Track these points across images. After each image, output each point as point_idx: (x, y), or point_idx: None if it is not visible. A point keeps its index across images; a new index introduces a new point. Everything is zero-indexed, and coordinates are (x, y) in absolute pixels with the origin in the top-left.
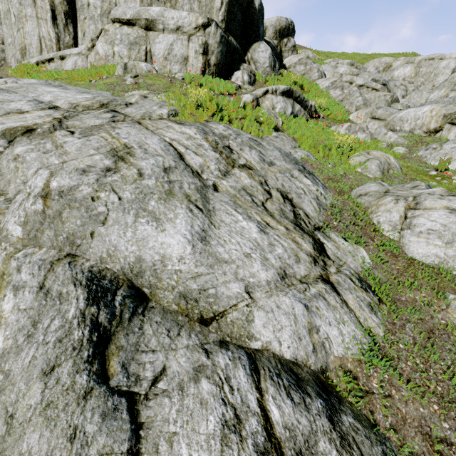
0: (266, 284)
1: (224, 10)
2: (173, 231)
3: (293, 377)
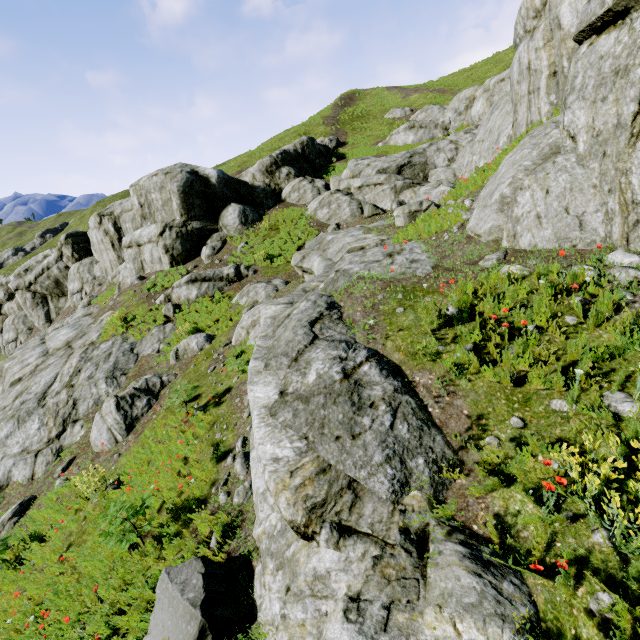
0: (13, 454)
1: (179, 209)
2: None
3: None
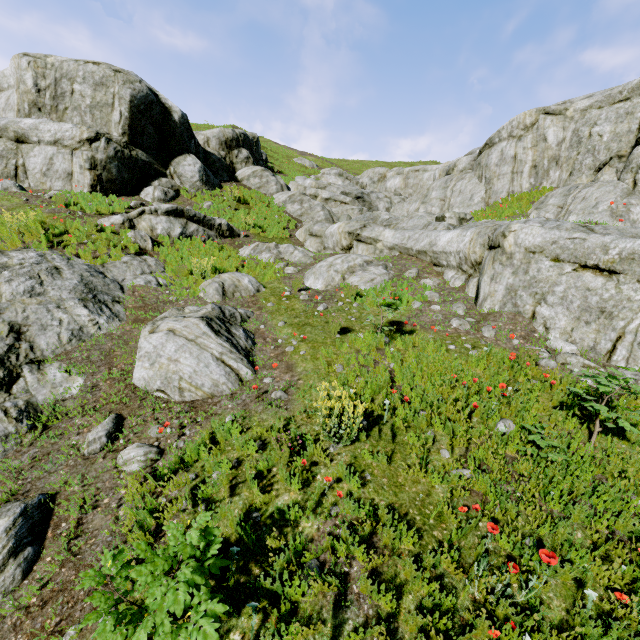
0: None
1: (124, 123)
2: None
3: None
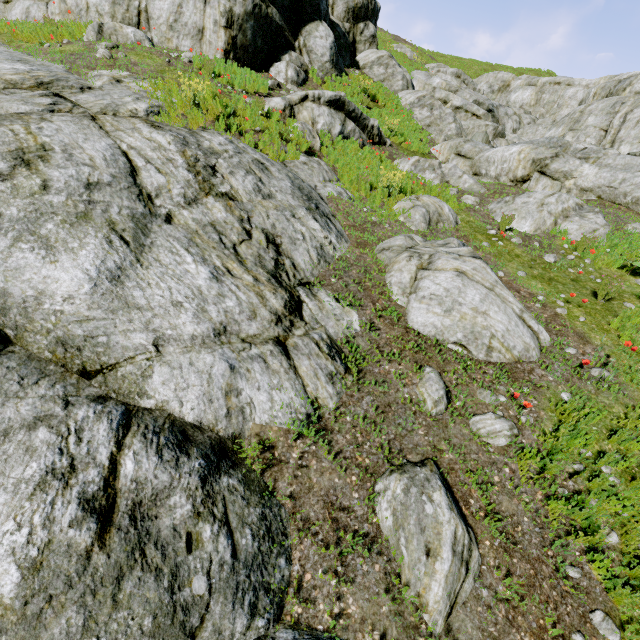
0: (189, 339)
1: None
2: (70, 264)
3: (180, 437)
